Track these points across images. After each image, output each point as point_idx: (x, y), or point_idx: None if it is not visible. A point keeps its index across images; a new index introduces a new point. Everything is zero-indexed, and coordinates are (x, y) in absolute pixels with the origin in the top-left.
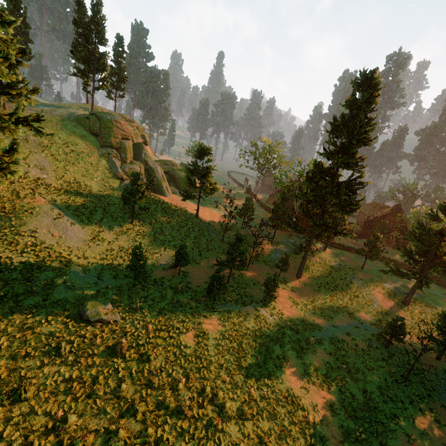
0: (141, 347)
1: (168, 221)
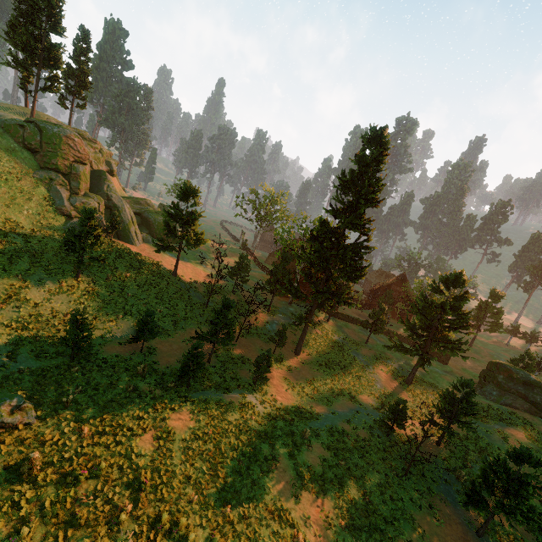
0: (66, 462)
1: (134, 277)
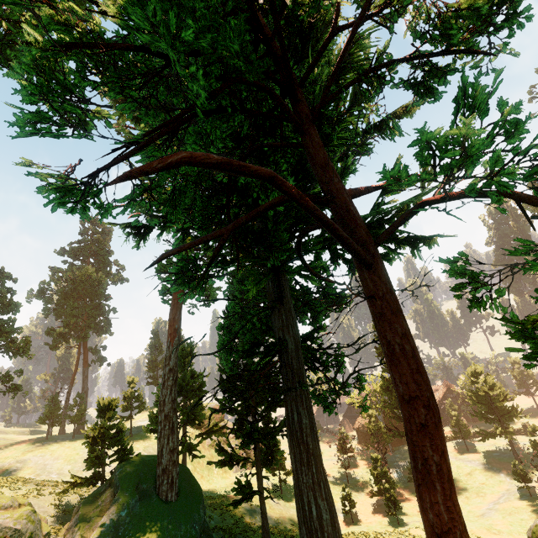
0: None
1: None
